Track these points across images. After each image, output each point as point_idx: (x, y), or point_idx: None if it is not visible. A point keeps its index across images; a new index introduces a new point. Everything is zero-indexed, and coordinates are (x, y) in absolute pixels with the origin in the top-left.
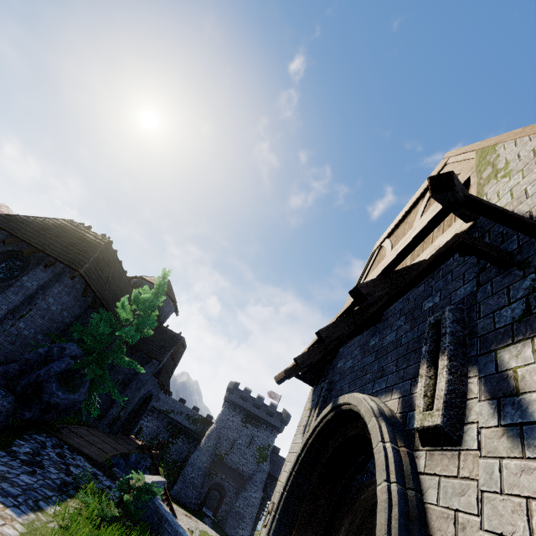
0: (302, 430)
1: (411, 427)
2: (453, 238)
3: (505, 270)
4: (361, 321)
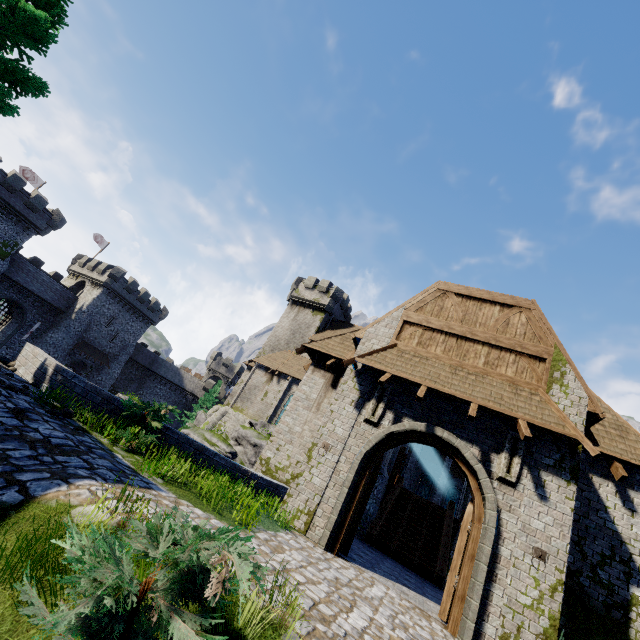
0: (353, 404)
1: (489, 469)
2: (559, 435)
3: (551, 443)
4: (478, 407)
